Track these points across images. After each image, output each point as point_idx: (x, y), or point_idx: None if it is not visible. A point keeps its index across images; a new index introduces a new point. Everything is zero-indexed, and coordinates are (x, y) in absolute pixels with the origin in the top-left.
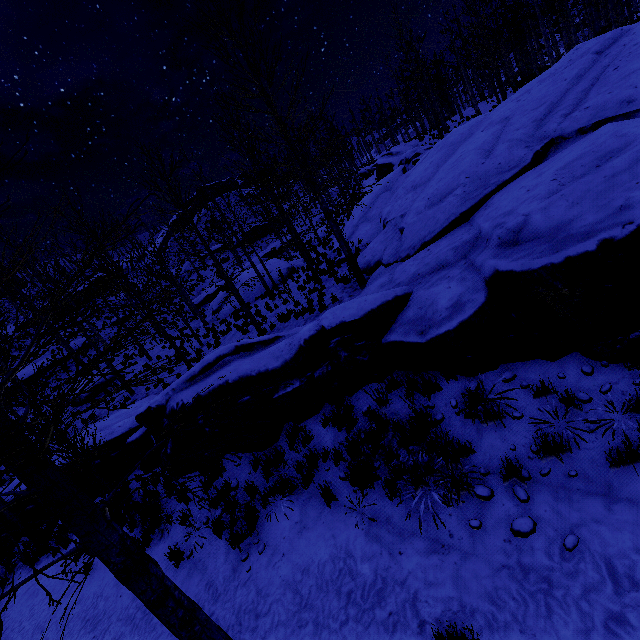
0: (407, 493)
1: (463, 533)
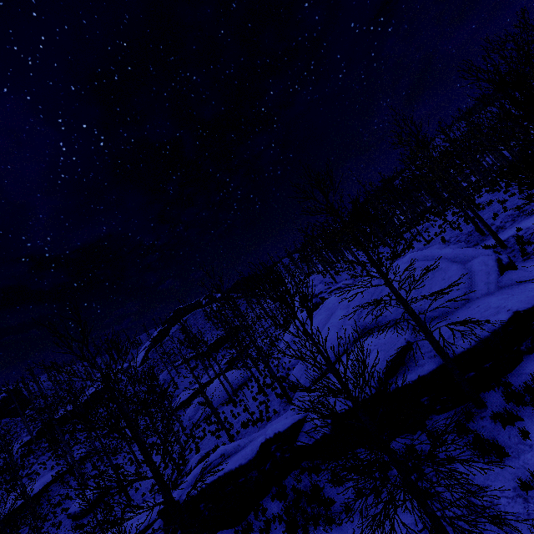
0: (311, 531)
1: None
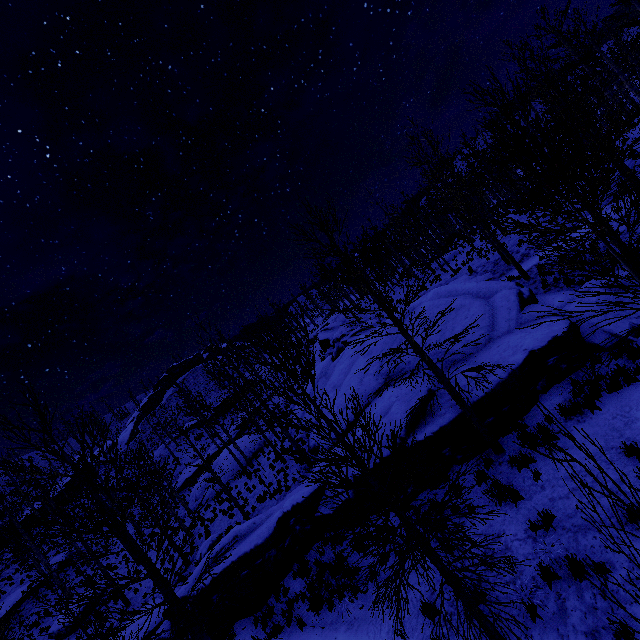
0: (336, 603)
1: (358, 614)
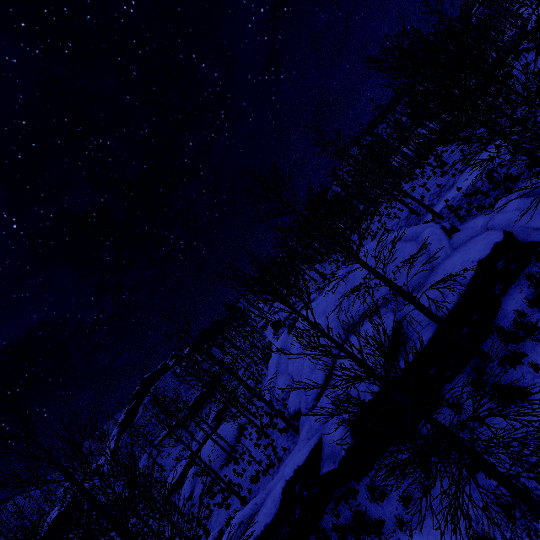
0: None
1: None
